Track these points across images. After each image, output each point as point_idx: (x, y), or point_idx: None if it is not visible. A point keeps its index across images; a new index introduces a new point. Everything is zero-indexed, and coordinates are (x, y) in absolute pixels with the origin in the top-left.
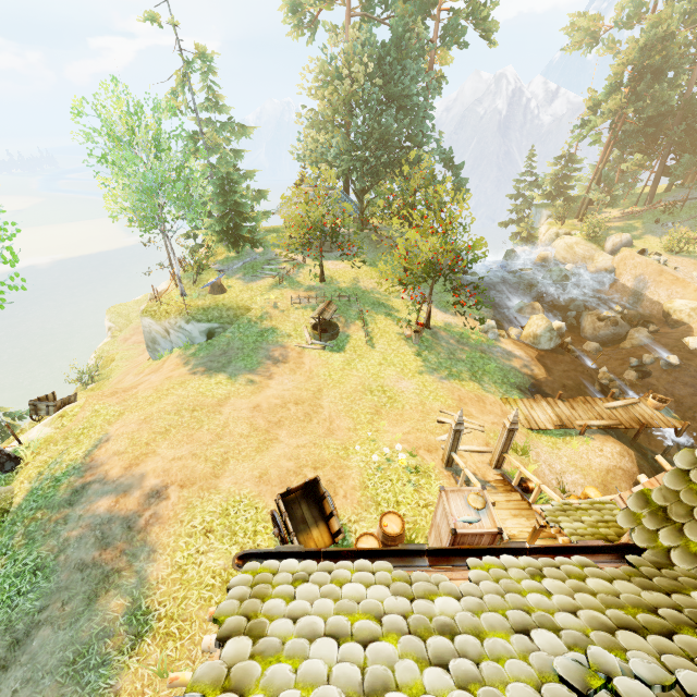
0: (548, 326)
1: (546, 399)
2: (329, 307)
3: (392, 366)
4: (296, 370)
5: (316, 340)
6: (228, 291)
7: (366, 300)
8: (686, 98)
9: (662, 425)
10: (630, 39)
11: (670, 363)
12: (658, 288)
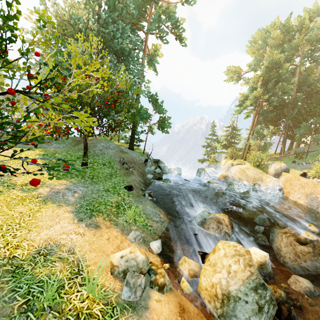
0: (251, 275)
1: None
2: None
3: None
4: None
5: None
6: None
7: None
8: (293, 98)
9: None
10: None
11: None
12: None
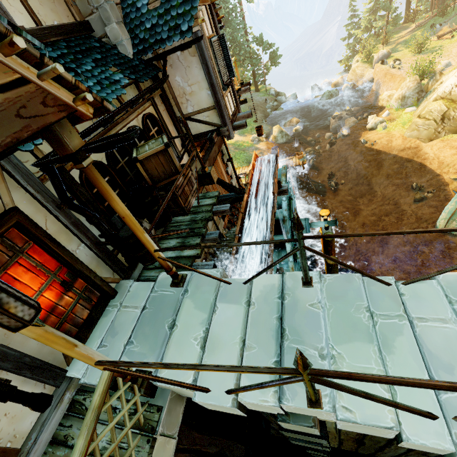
0: (279, 130)
1: None
2: None
3: None
4: None
5: None
6: None
7: None
8: None
9: (294, 165)
10: None
11: (344, 135)
12: (383, 86)
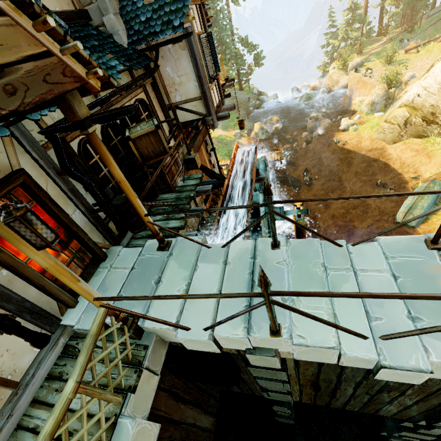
0: (260, 127)
1: None
2: None
3: None
4: None
5: None
6: None
7: None
8: None
9: (272, 160)
10: None
11: (319, 134)
12: (356, 92)
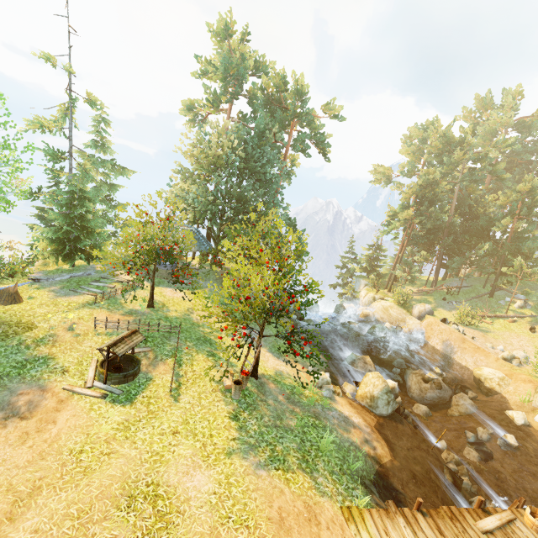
0: (385, 386)
1: (401, 509)
2: (131, 337)
3: (191, 437)
4: (31, 436)
5: (100, 381)
6: (23, 302)
7: (191, 333)
8: (450, 221)
9: None
10: (409, 185)
11: (508, 443)
12: (464, 353)
